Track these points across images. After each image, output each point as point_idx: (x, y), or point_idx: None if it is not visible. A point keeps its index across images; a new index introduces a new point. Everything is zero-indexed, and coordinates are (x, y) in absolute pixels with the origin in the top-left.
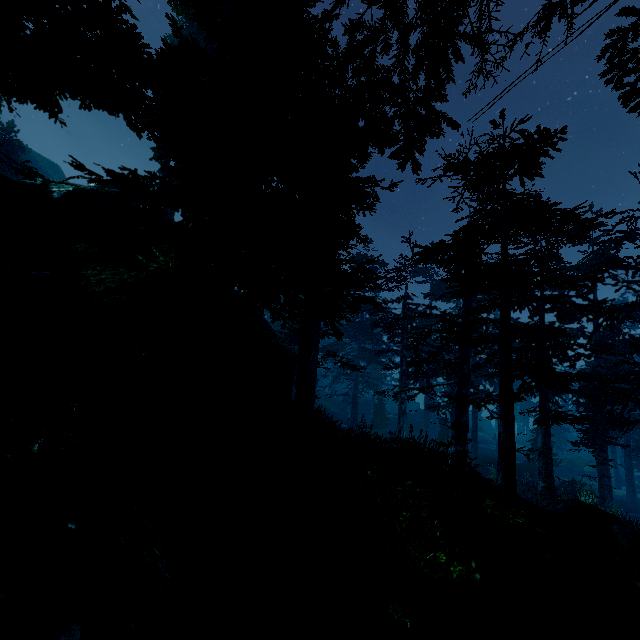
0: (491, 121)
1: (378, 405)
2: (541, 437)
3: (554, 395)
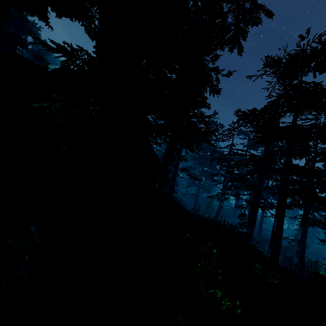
0: (299, 35)
1: (209, 201)
2: (301, 233)
3: (313, 211)
